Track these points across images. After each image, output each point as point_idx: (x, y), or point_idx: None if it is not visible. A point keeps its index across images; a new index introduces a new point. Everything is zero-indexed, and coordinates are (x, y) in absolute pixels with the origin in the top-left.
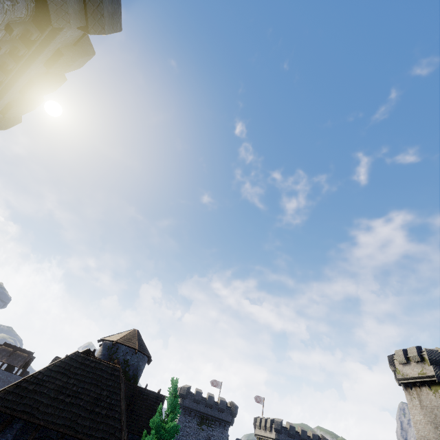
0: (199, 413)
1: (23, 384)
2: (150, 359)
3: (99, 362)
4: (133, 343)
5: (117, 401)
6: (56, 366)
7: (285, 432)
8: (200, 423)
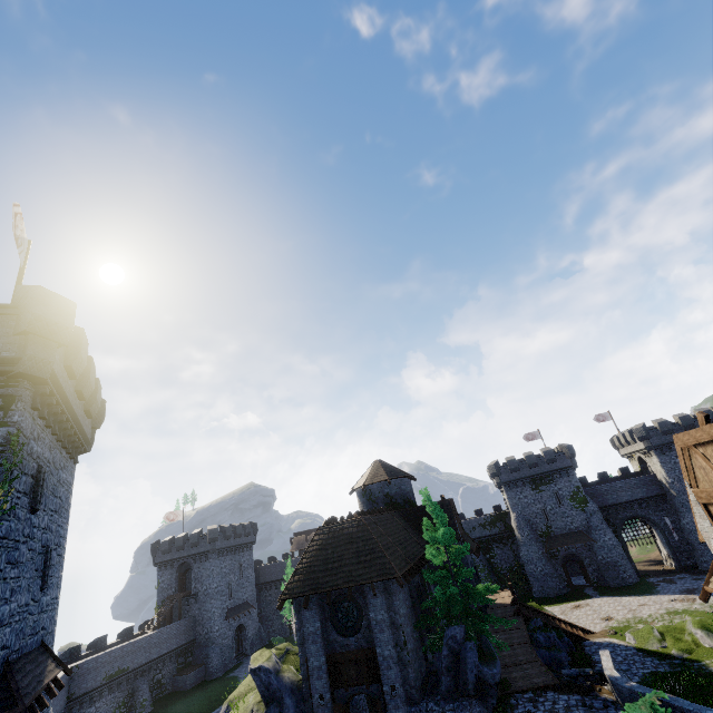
0: (527, 479)
1: (297, 574)
2: (410, 477)
3: (342, 524)
4: (380, 476)
5: (375, 544)
6: (311, 548)
7: (656, 433)
8: (535, 487)
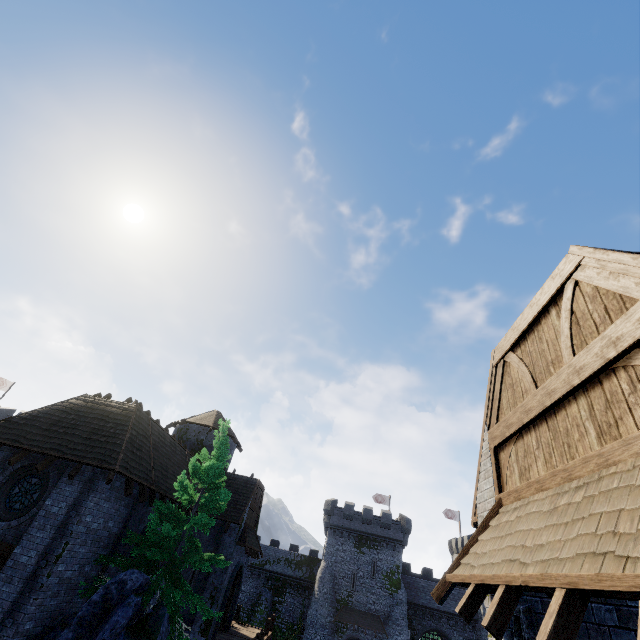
0: (355, 532)
1: (13, 420)
2: (235, 439)
3: (111, 402)
4: (207, 421)
5: (124, 432)
6: (57, 407)
7: None
8: (358, 545)
